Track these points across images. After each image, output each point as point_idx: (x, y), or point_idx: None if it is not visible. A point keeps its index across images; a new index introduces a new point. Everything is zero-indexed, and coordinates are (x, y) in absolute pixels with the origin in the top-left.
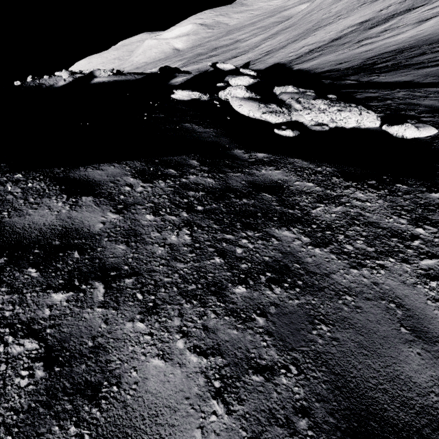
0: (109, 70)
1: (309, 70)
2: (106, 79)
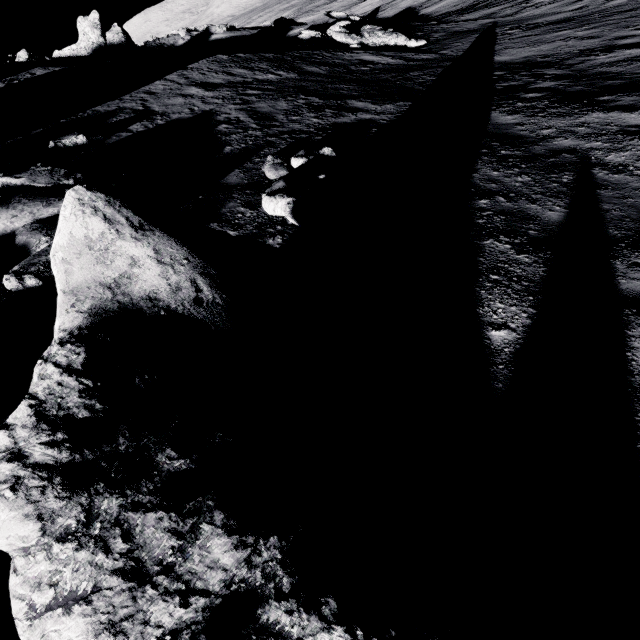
0: (224, 25)
1: (429, 15)
2: (223, 35)
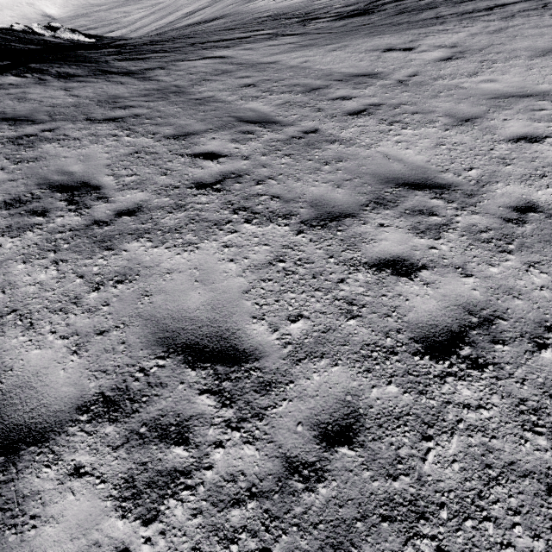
0: None
1: None
2: None
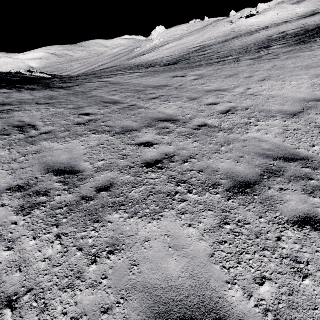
0: None
1: None
2: None
